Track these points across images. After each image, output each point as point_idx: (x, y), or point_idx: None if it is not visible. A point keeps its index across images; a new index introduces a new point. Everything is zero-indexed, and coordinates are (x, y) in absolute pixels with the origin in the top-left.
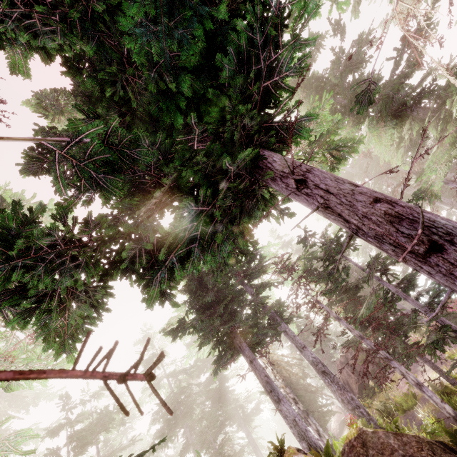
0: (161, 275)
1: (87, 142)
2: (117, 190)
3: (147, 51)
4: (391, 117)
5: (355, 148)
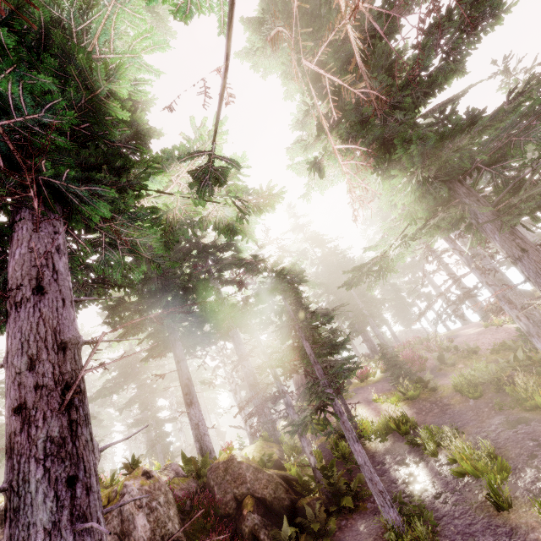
0: None
1: None
2: None
3: None
4: (382, 148)
5: (271, 201)
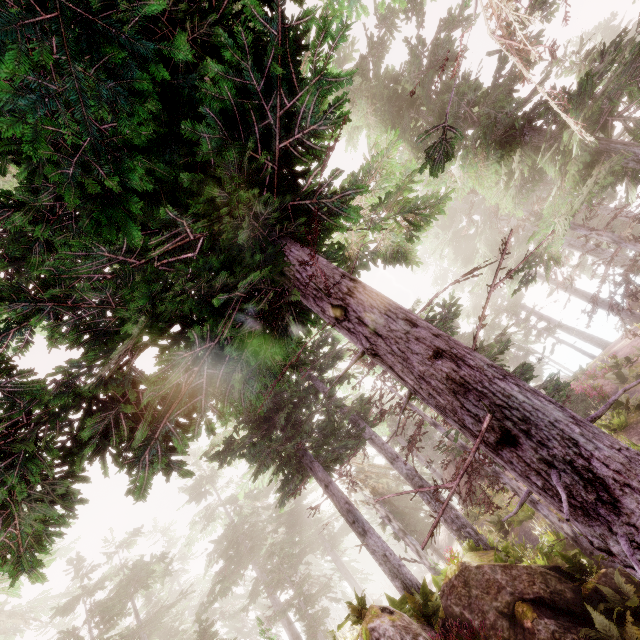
0: (151, 453)
1: None
2: None
3: (52, 133)
4: (495, 145)
5: (439, 207)
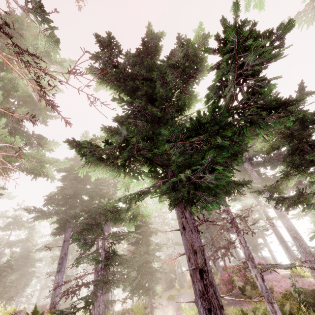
0: None
1: None
2: None
3: None
4: None
5: (44, 163)
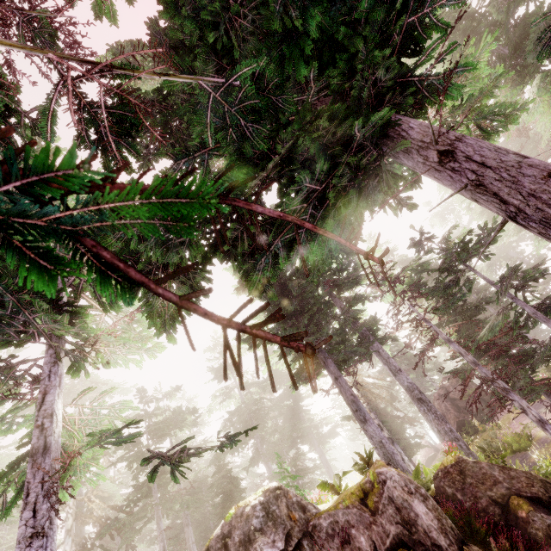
0: (265, 261)
1: (236, 85)
2: (261, 143)
3: None
4: None
5: (514, 117)
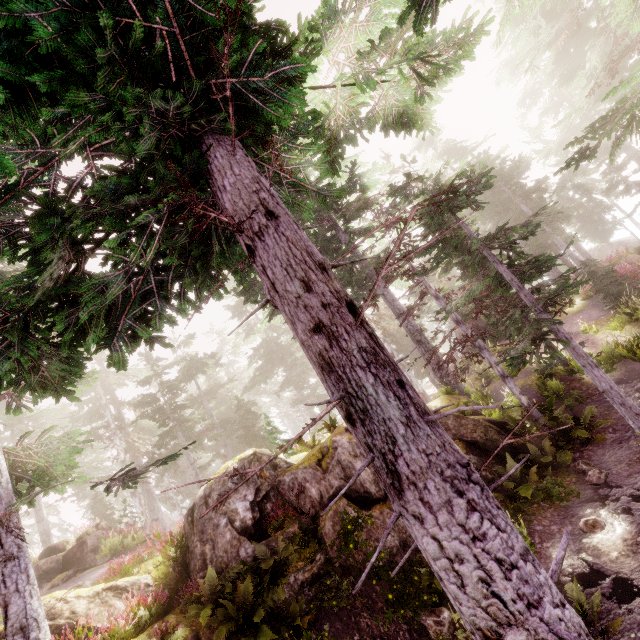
0: (119, 341)
1: None
2: None
3: None
4: None
5: (469, 47)
